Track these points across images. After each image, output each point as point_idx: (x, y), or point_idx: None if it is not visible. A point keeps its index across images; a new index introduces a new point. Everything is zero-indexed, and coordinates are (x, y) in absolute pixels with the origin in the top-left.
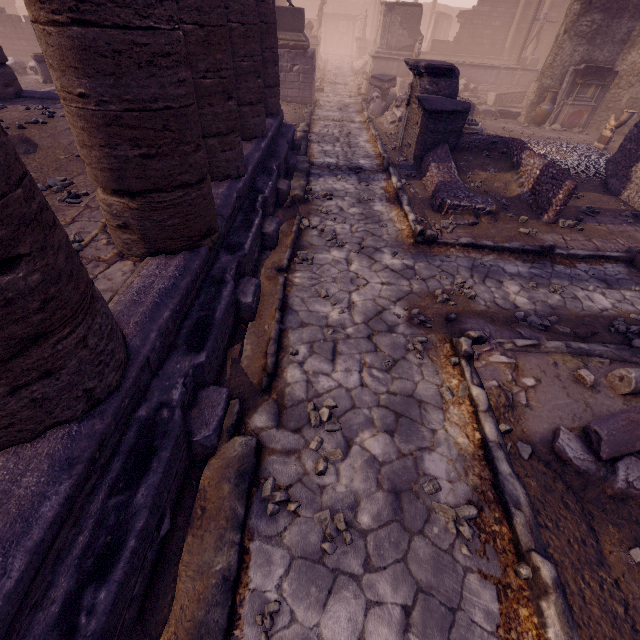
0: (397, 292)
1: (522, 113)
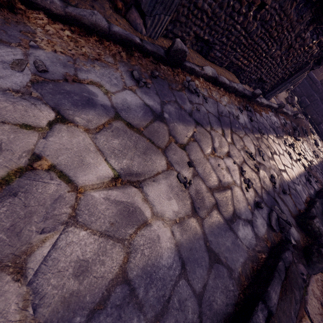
0: (319, 143)
1: None
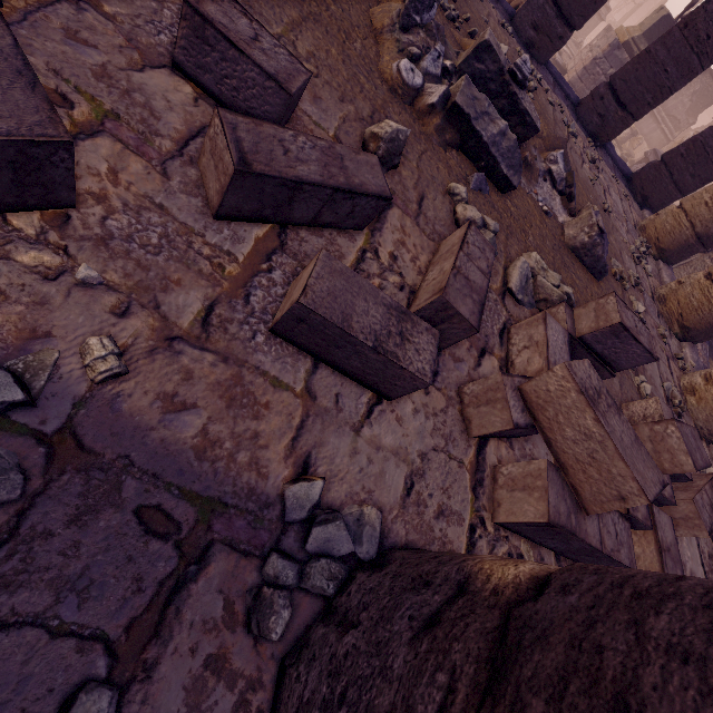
0: None
1: None
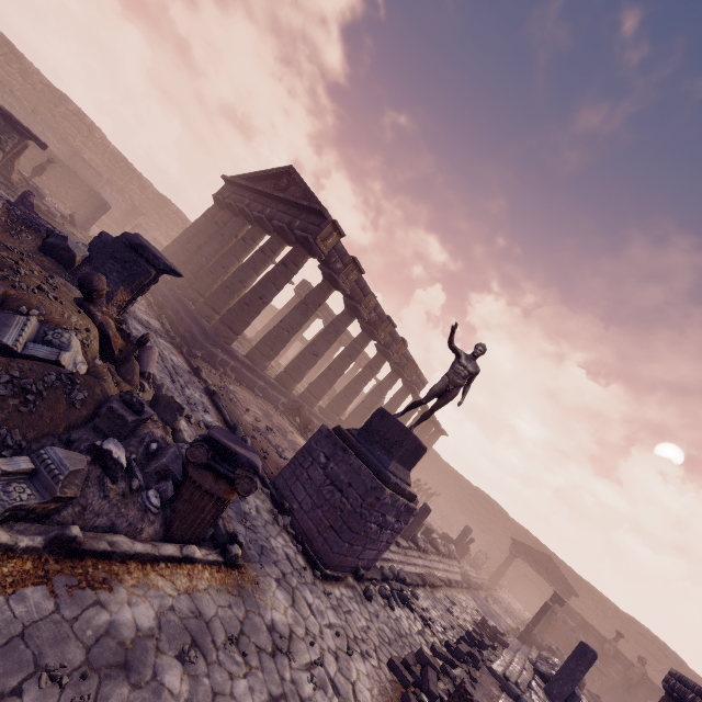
0: None
1: None
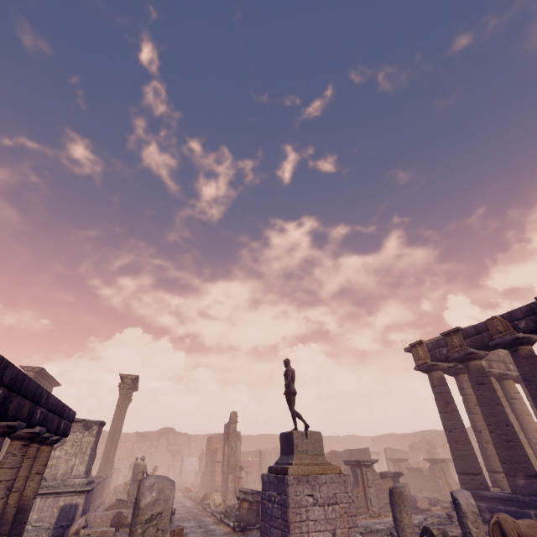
0: None
1: (229, 497)
